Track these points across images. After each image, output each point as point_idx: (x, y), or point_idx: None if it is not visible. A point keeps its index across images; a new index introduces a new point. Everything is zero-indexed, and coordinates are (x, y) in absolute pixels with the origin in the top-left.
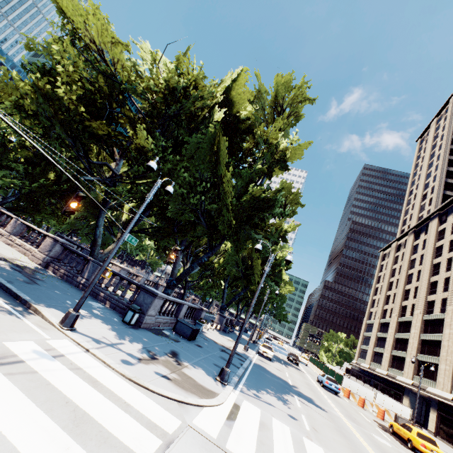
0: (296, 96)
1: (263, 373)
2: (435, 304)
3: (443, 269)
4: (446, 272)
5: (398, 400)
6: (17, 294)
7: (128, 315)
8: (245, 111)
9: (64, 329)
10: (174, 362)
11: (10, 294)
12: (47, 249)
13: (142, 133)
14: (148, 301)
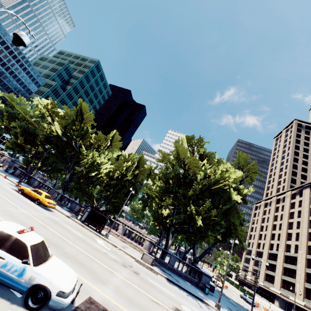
0: (250, 168)
1: (237, 304)
2: (291, 247)
3: (295, 227)
4: (296, 229)
5: (271, 302)
6: (195, 295)
7: (206, 290)
8: (224, 168)
9: None
10: None
11: (192, 295)
12: (148, 247)
13: (213, 211)
14: (208, 280)
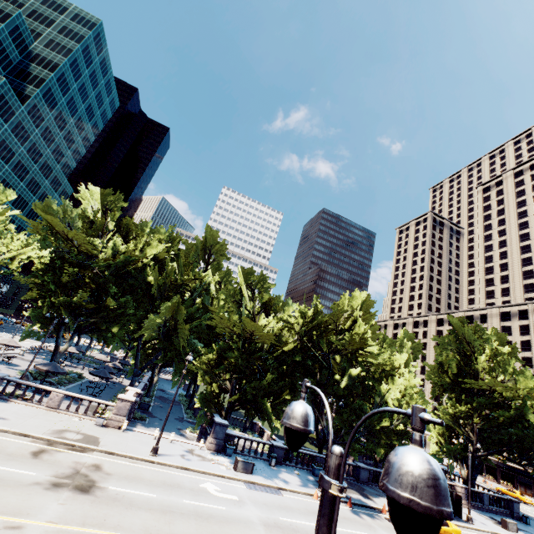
0: (509, 352)
1: None
2: None
3: None
4: None
5: None
6: None
7: (527, 520)
8: None
9: None
10: None
11: None
12: (464, 496)
13: None
14: (518, 506)
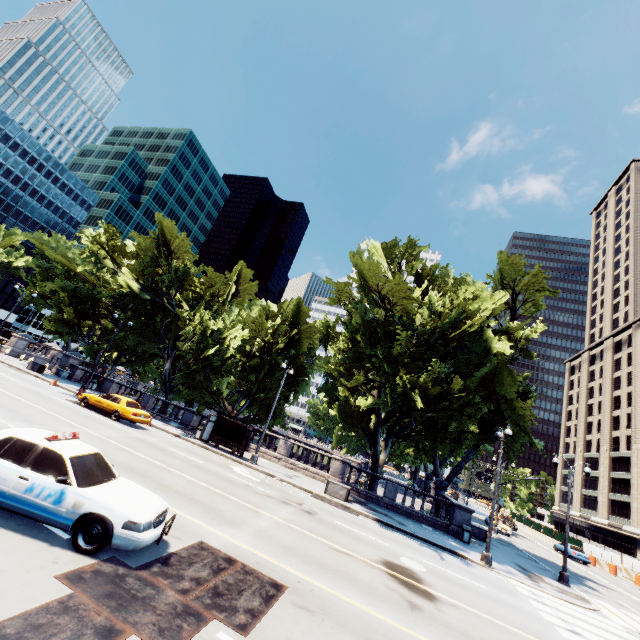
0: (529, 282)
1: (541, 560)
2: None
3: None
4: None
5: (630, 555)
6: (438, 544)
7: (465, 535)
8: (473, 294)
9: (492, 568)
10: (534, 575)
11: (432, 545)
12: (339, 472)
13: (454, 380)
14: (466, 517)
